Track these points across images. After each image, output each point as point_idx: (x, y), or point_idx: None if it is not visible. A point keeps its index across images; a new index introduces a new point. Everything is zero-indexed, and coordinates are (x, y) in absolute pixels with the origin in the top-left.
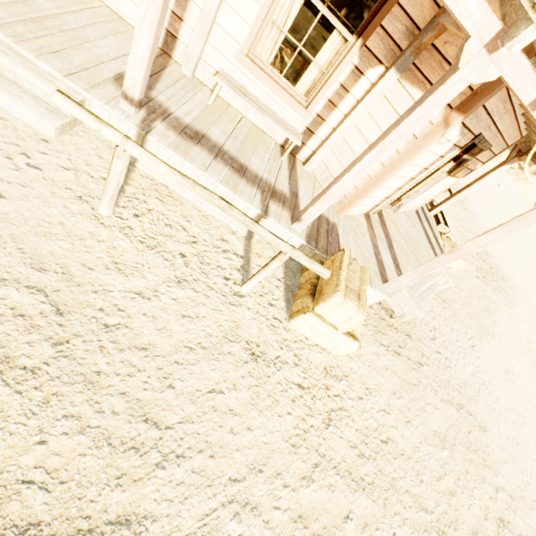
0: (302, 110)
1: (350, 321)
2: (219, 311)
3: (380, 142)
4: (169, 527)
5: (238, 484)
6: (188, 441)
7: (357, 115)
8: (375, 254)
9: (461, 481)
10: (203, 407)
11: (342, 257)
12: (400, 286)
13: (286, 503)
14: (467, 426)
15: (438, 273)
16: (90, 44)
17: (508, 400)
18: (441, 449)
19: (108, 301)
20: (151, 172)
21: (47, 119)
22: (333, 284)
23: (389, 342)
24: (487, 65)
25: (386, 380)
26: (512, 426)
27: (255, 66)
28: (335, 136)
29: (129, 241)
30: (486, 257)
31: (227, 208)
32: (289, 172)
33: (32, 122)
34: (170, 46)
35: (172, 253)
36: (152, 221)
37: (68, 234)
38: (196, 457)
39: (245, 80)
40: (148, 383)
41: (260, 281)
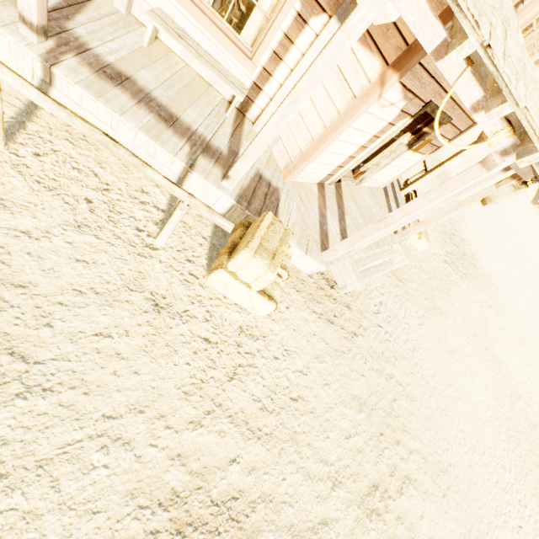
0: (247, 62)
1: (260, 279)
2: (124, 261)
3: (292, 90)
4: (22, 451)
5: (112, 421)
6: (60, 377)
7: (301, 70)
8: (320, 223)
9: (373, 441)
10: (85, 348)
11: (265, 217)
12: (336, 254)
13: (165, 442)
14: (394, 395)
15: (396, 251)
16: None
17: (447, 376)
18: (358, 412)
19: None
20: None
21: None
22: (246, 241)
23: (324, 310)
24: (385, 2)
25: (311, 345)
26: (444, 399)
27: (192, 5)
28: (281, 93)
29: (22, 179)
30: (460, 244)
31: (112, 145)
32: (233, 129)
33: None
34: None
35: (75, 197)
36: (56, 162)
37: None
38: (67, 393)
39: (185, 22)
40: (21, 319)
41: (180, 237)
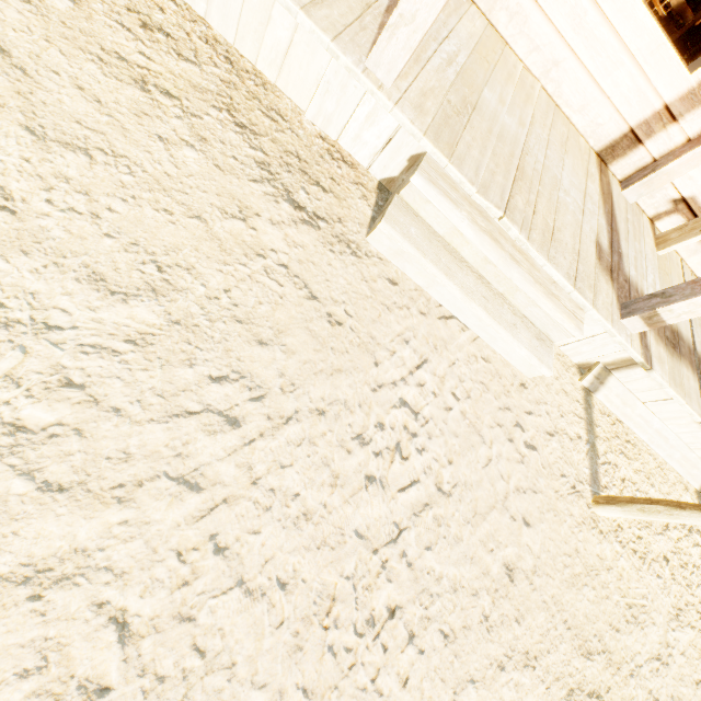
0: None
1: None
2: None
3: None
4: None
5: None
6: None
7: None
8: None
9: None
10: None
11: None
12: None
13: None
14: None
15: None
16: (561, 191)
17: None
18: None
19: (643, 688)
20: (610, 404)
21: (543, 360)
22: None
23: None
24: None
25: None
26: None
27: None
28: None
29: (625, 555)
30: None
31: None
32: None
33: (513, 358)
34: (617, 151)
35: (658, 559)
36: None
37: (585, 569)
38: None
39: None
40: None
41: None
